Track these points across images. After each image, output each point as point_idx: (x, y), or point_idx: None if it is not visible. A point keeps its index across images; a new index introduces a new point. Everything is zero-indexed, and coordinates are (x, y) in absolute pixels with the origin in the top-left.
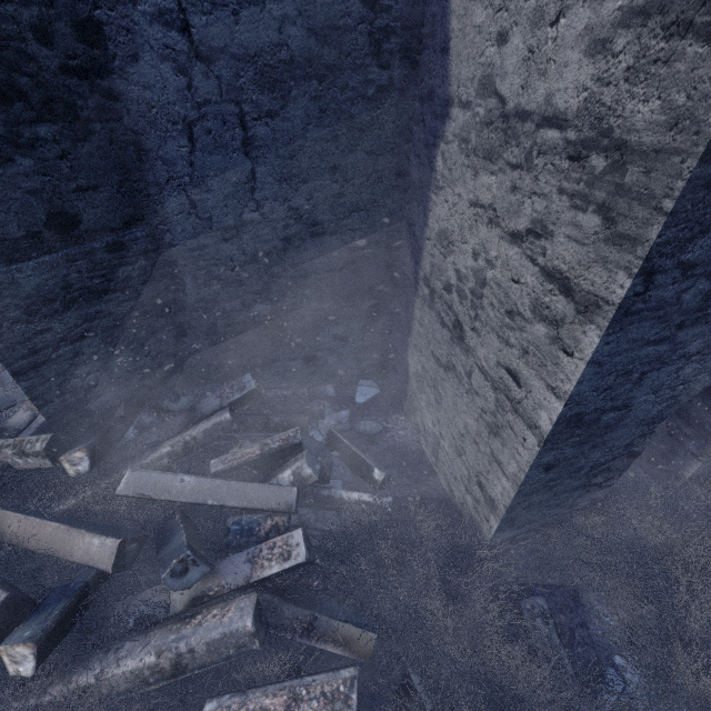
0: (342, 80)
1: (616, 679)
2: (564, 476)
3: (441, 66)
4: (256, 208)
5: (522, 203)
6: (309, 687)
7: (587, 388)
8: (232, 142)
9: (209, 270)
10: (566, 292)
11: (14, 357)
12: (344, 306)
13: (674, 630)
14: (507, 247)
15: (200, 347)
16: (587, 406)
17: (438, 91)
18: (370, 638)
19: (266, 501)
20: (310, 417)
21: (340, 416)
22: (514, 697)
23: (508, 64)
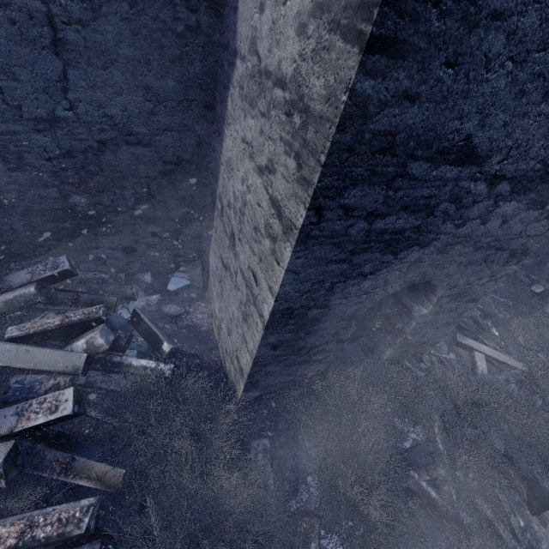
0: (153, 11)
1: (305, 492)
2: (290, 353)
3: (233, 22)
4: (69, 107)
5: (264, 144)
6: (48, 515)
7: (290, 290)
8: (41, 39)
9: (21, 156)
10: (279, 217)
11: None
12: (160, 209)
13: (349, 458)
14: (256, 177)
15: (15, 226)
16: (294, 303)
17: (231, 43)
18: (120, 473)
19: (54, 364)
20: (122, 297)
21: (150, 299)
22: (225, 509)
23: (263, 30)
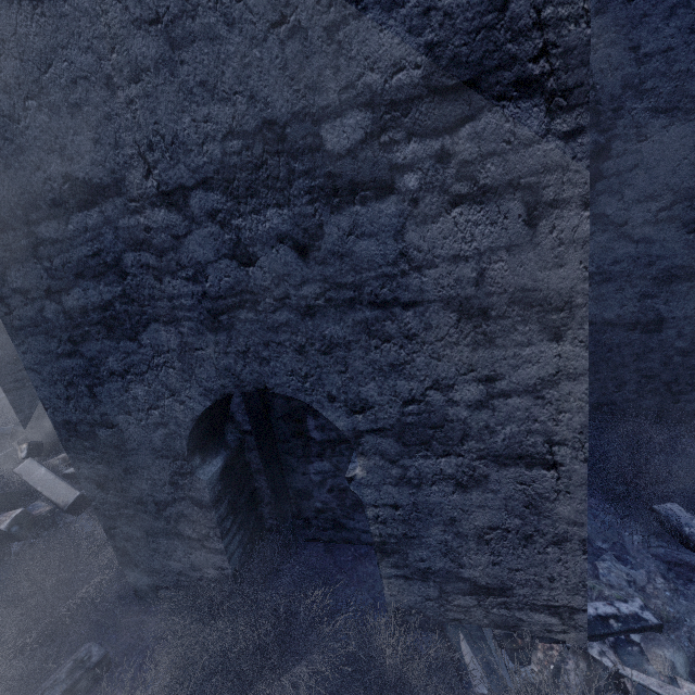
0: None
1: None
2: (131, 505)
3: None
4: None
5: None
6: None
7: (49, 394)
8: None
9: None
10: None
11: (7, 382)
12: None
13: None
14: None
15: None
16: (67, 414)
17: None
18: None
19: (59, 497)
20: None
21: None
22: None
23: None
